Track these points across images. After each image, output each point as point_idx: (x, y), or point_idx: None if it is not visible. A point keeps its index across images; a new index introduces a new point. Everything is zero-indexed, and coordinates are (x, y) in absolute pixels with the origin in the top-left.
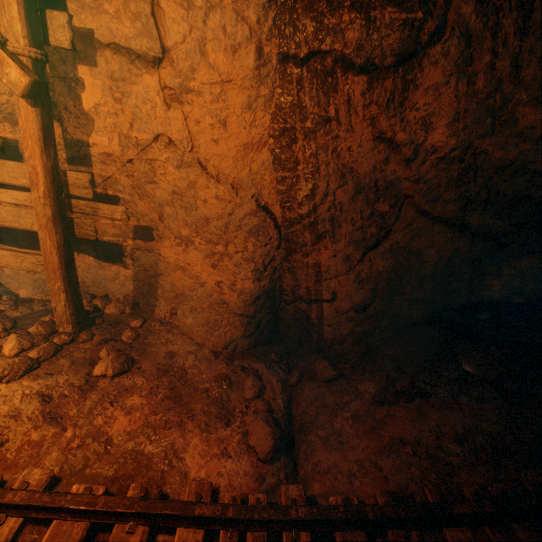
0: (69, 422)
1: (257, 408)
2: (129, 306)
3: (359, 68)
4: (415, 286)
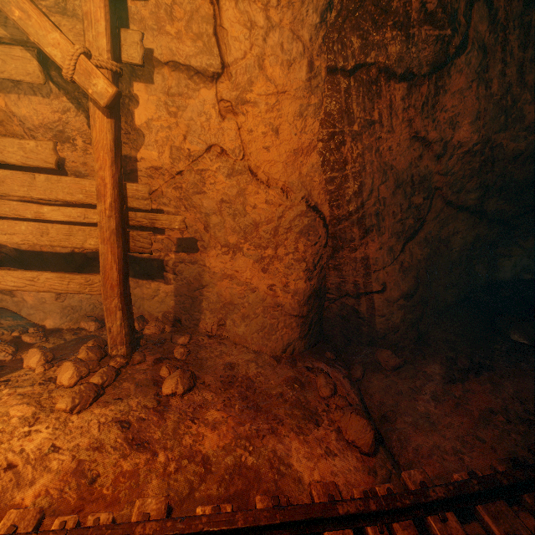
0: (156, 446)
1: (338, 405)
2: (169, 324)
3: (400, 76)
4: (446, 272)
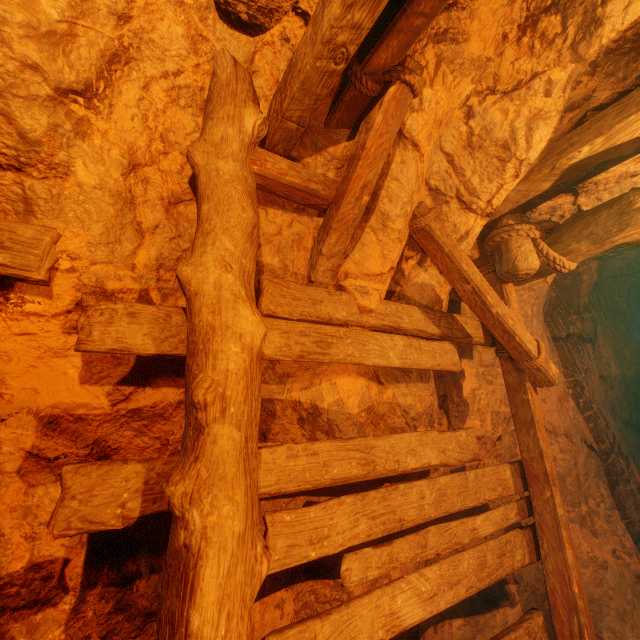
0: None
1: None
2: None
3: (586, 339)
4: None
